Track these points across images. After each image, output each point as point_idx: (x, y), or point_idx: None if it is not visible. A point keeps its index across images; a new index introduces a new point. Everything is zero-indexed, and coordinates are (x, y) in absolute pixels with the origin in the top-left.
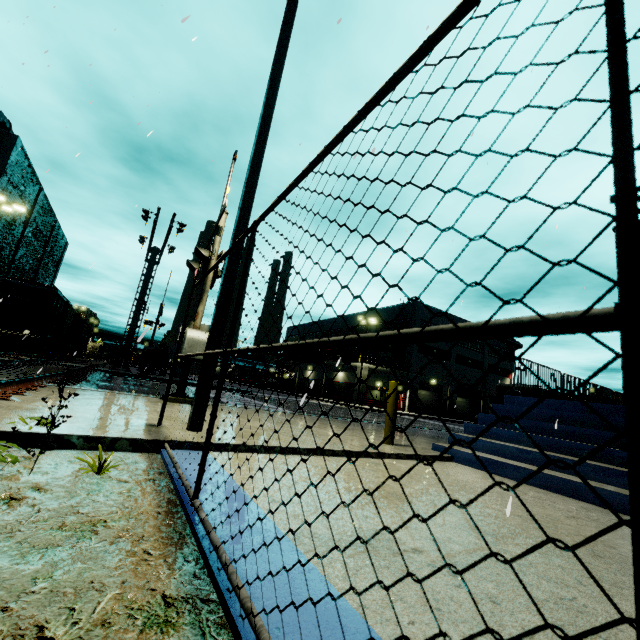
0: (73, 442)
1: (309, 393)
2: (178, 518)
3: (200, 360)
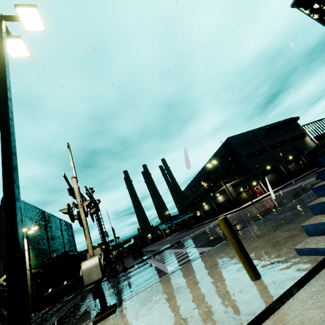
0: None
1: (213, 216)
2: None
3: (99, 280)
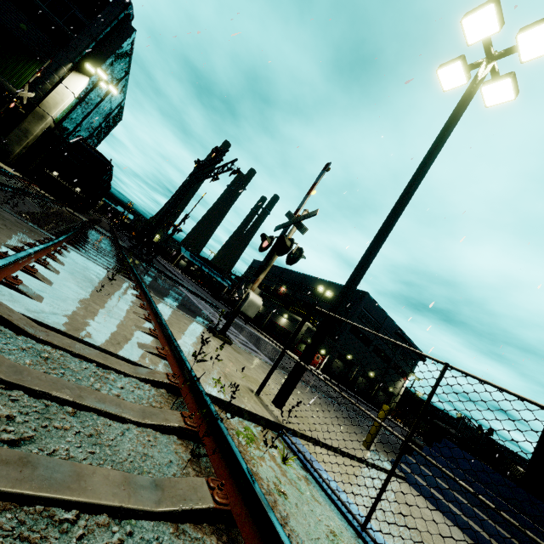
0: (243, 413)
1: (252, 321)
2: (357, 537)
3: (250, 317)
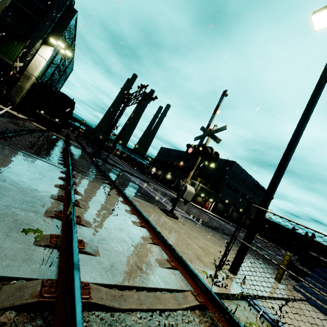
0: (229, 296)
1: (165, 185)
2: None
3: (188, 201)
